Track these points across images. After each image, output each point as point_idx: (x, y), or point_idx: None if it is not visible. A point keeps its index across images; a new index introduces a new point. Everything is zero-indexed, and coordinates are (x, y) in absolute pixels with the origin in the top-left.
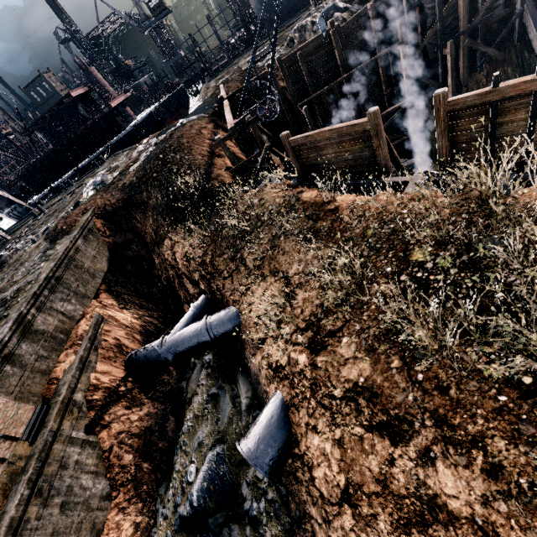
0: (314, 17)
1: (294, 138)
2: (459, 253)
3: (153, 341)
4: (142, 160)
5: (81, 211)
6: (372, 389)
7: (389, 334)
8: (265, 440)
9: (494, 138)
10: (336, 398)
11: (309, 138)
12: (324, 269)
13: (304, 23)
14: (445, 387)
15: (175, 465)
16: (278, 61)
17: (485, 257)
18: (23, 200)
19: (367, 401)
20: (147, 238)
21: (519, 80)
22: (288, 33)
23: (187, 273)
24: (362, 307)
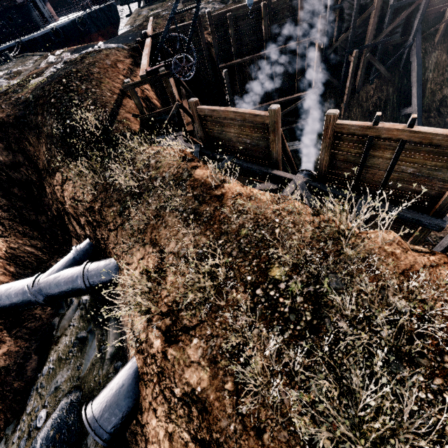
0: None
1: (201, 107)
2: (308, 282)
3: (26, 278)
4: (45, 76)
5: None
6: (204, 403)
7: (232, 350)
8: (111, 409)
9: (363, 166)
10: (175, 395)
11: (215, 113)
12: (196, 257)
13: None
14: (261, 429)
15: (28, 406)
16: (209, 15)
17: (327, 293)
18: None
19: (198, 412)
20: (39, 164)
21: (394, 126)
22: None
23: (74, 214)
24: (218, 311)
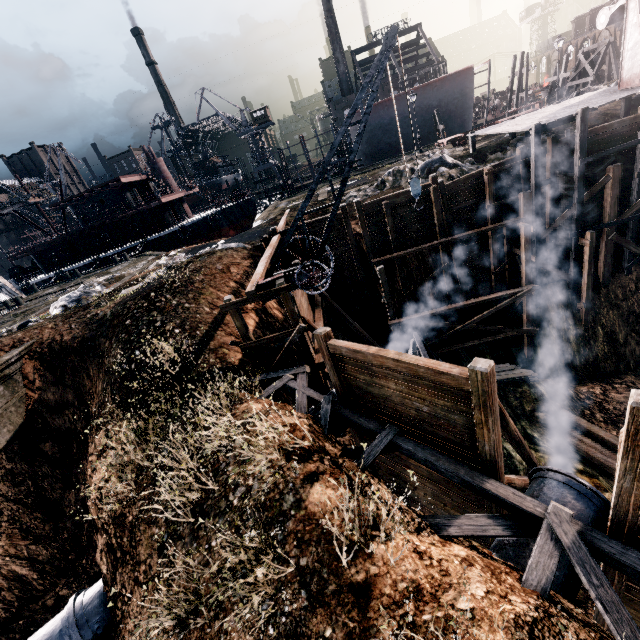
0: (415, 164)
1: (335, 342)
2: None
3: None
4: (140, 285)
5: (12, 343)
6: None
7: None
8: None
9: None
10: None
11: (359, 355)
12: None
13: (403, 168)
14: None
15: None
16: (357, 205)
17: None
18: (28, 275)
19: None
20: (92, 406)
21: None
22: (382, 172)
23: (97, 519)
24: None
